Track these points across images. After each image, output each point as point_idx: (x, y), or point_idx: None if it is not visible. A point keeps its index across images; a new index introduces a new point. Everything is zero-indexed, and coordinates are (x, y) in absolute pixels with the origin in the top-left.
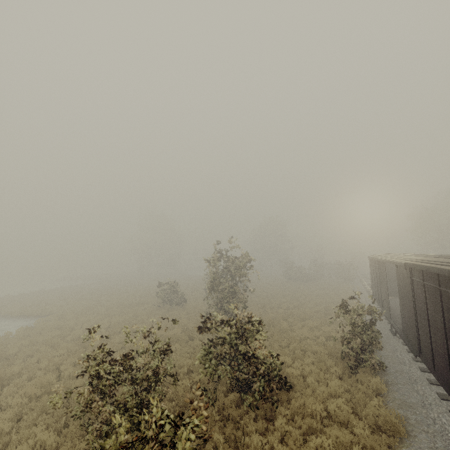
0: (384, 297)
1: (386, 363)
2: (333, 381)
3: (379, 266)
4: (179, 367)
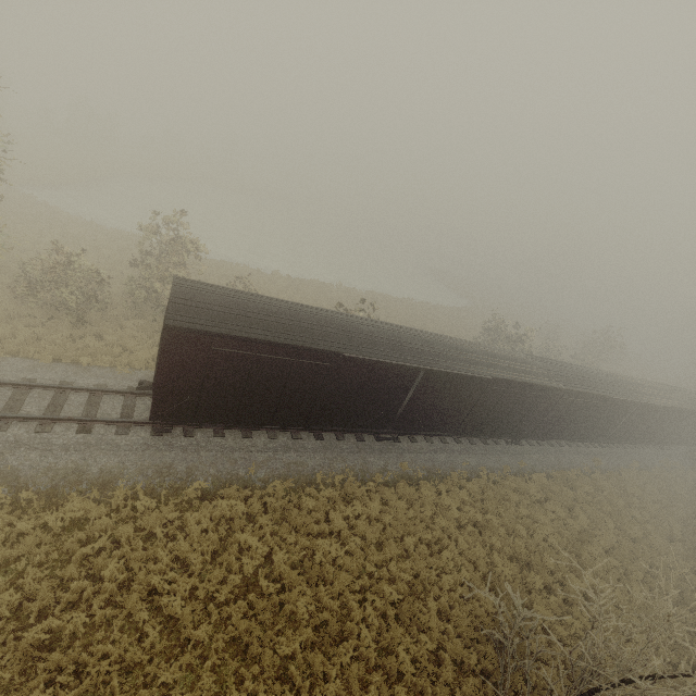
0: None
1: None
2: None
3: None
4: None
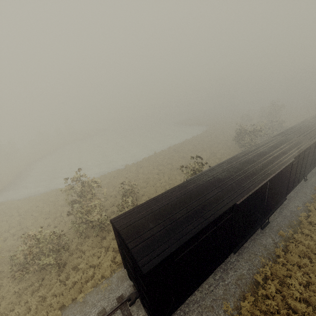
0: None
1: None
2: None
3: None
4: None
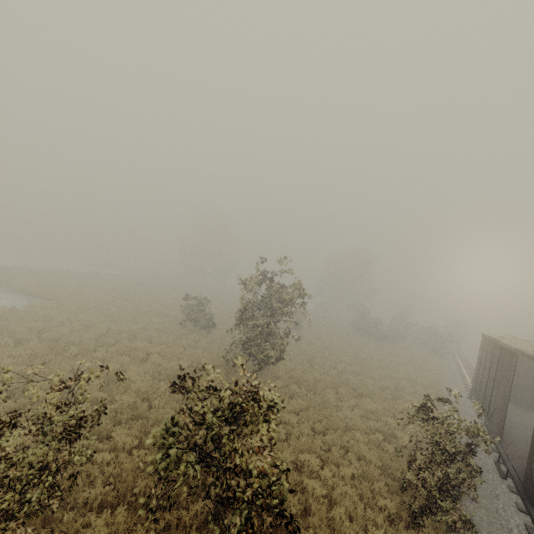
0: (496, 404)
1: (476, 520)
2: (377, 531)
3: (501, 355)
4: (156, 421)
